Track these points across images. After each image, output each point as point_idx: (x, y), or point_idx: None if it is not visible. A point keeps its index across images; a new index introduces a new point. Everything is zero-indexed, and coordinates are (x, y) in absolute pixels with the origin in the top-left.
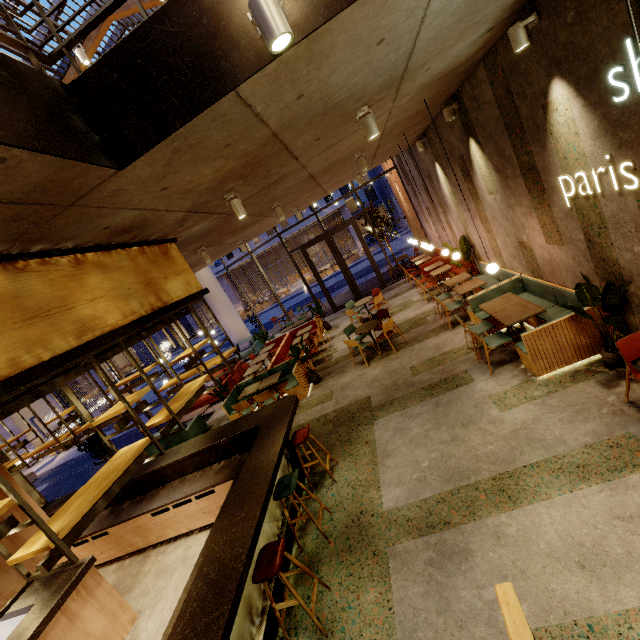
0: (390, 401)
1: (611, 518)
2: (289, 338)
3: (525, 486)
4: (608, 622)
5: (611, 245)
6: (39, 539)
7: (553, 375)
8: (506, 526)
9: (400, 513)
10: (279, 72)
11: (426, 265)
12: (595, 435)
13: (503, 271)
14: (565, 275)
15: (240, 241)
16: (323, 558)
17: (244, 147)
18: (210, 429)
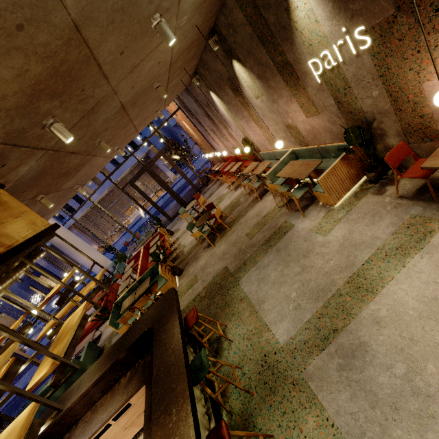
0: (243, 263)
1: None
2: (144, 251)
3: (372, 277)
4: None
5: (355, 99)
6: None
7: (343, 201)
8: (378, 311)
9: (296, 341)
10: None
11: (224, 168)
12: (393, 225)
13: (279, 151)
14: (324, 135)
15: (76, 186)
16: (253, 411)
17: (44, 39)
18: (103, 349)
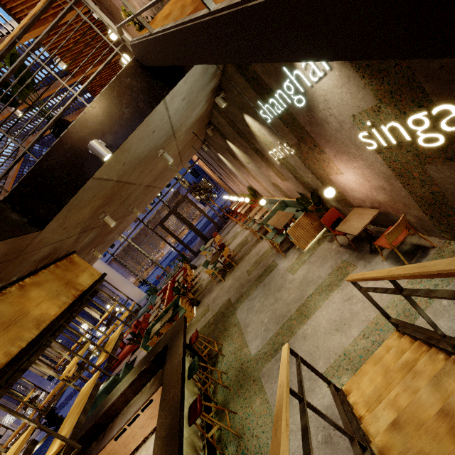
0: (241, 295)
1: (343, 302)
2: (171, 284)
3: (310, 306)
4: (350, 348)
5: (302, 176)
6: (53, 448)
7: (310, 246)
8: (307, 330)
9: (260, 352)
10: (110, 162)
11: (238, 208)
12: (331, 267)
13: (274, 199)
14: (297, 194)
15: (116, 235)
16: (229, 400)
17: (103, 193)
18: None
